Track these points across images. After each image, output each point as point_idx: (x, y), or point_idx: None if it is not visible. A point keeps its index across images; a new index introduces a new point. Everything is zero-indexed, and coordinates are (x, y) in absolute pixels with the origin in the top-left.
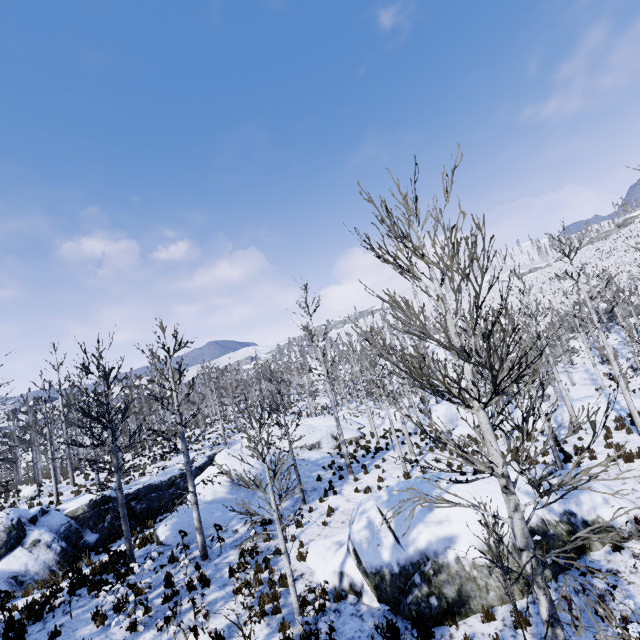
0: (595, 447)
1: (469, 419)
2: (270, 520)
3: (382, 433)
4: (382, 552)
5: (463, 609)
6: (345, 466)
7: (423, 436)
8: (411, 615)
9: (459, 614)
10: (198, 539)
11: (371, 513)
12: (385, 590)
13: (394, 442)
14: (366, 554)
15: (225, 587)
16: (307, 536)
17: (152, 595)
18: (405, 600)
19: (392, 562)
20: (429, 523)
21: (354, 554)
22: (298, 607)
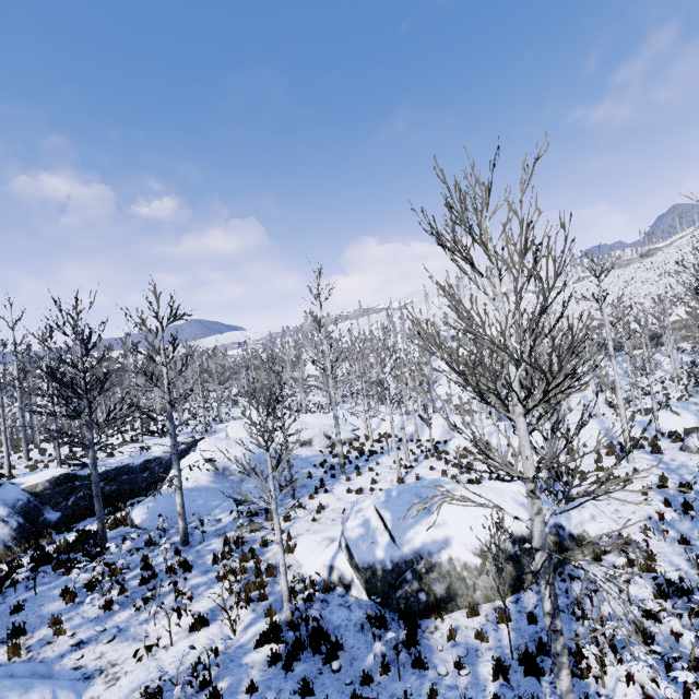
0: (585, 469)
1: (466, 432)
2: (257, 512)
3: (377, 437)
4: (376, 549)
5: (450, 605)
6: (337, 466)
7: (419, 444)
8: (399, 608)
9: (445, 609)
10: (180, 525)
11: (367, 512)
12: (375, 584)
13: (389, 447)
14: (359, 550)
15: (208, 573)
16: (295, 530)
17: (127, 576)
18: (394, 594)
19: (386, 559)
20: (427, 525)
21: (346, 550)
22: (288, 595)
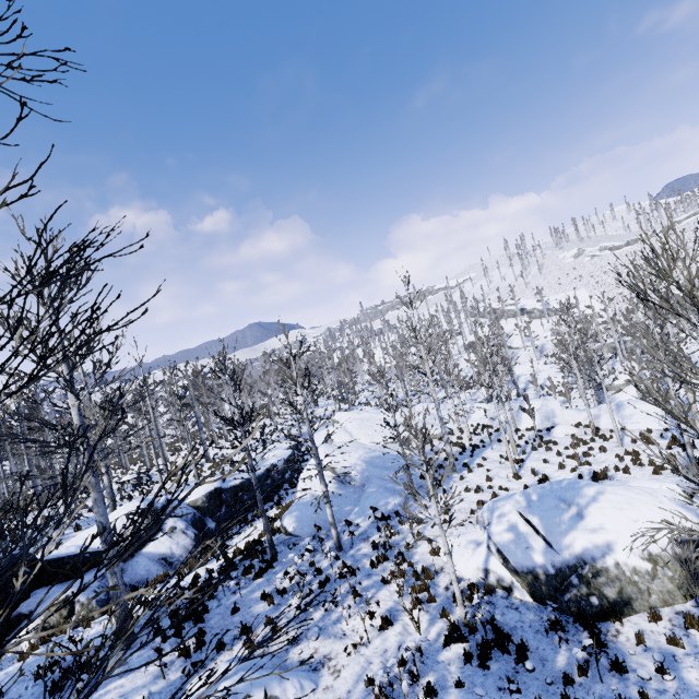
0: None
1: (567, 416)
2: (389, 516)
3: (471, 429)
4: (533, 554)
5: (625, 609)
6: (444, 464)
7: (519, 434)
8: (570, 611)
9: (621, 613)
10: (333, 533)
11: (511, 517)
12: (540, 588)
13: (488, 439)
14: (514, 555)
15: (371, 577)
16: (431, 533)
17: (304, 581)
18: (562, 598)
19: (546, 564)
20: (583, 531)
21: (498, 554)
22: (461, 599)
